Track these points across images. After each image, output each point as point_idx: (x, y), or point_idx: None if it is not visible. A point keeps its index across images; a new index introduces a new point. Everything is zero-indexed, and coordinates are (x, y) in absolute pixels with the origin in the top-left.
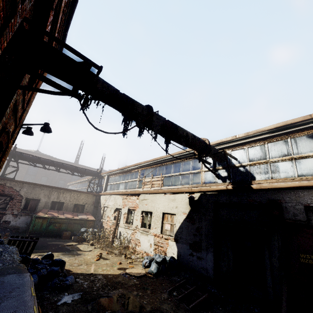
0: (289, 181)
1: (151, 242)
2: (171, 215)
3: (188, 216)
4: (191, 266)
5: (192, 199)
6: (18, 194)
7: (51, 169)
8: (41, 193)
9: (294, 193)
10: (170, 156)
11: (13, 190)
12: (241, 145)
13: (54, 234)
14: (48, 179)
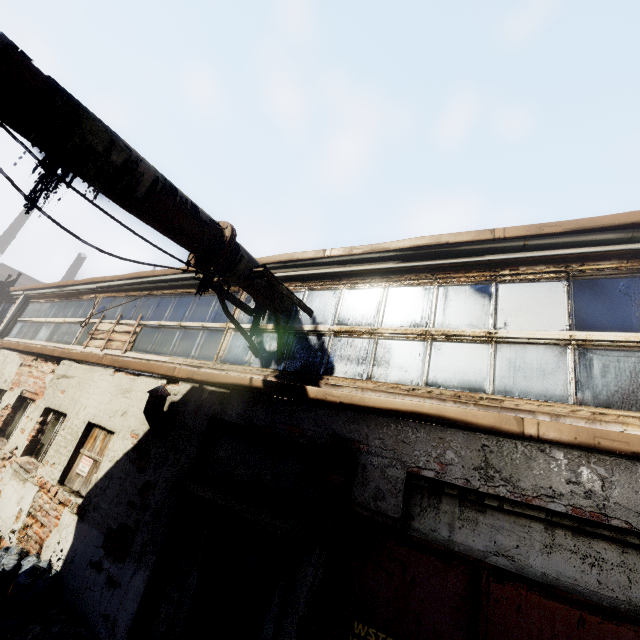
0: (402, 393)
1: (23, 506)
2: (108, 434)
3: (139, 446)
4: (83, 603)
5: (156, 398)
6: None
7: None
8: None
9: (397, 431)
10: (172, 273)
11: None
12: (333, 278)
13: None
14: None
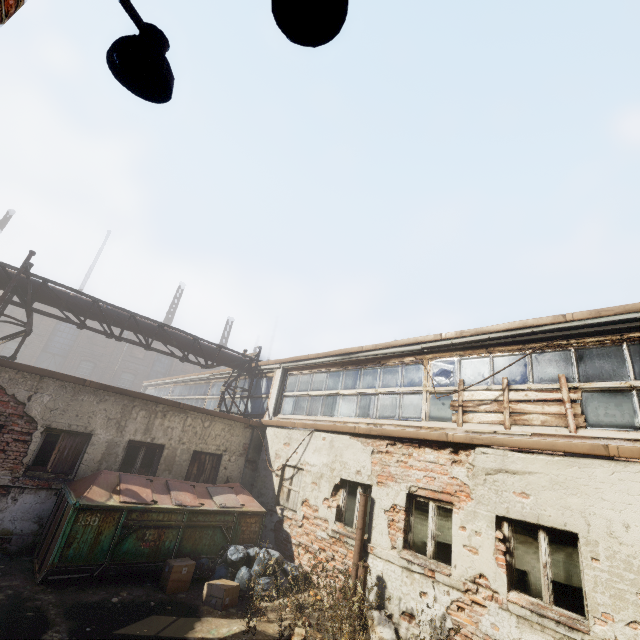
0: None
1: None
2: None
3: None
4: None
5: None
6: (22, 413)
7: (125, 340)
8: (98, 414)
9: None
10: (621, 313)
11: (5, 400)
12: None
13: (136, 567)
14: (95, 367)
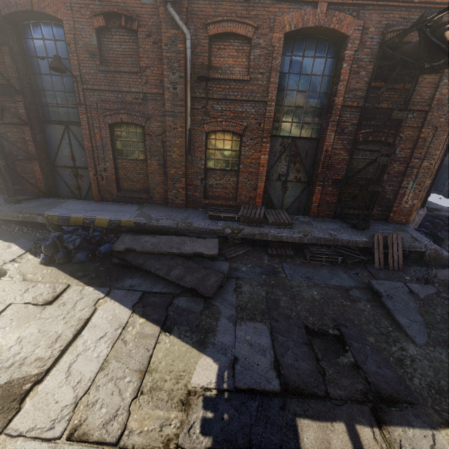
0: None
1: None
2: None
3: None
4: None
5: None
6: None
7: None
8: None
9: None
10: None
11: None
12: None
13: None
14: None
